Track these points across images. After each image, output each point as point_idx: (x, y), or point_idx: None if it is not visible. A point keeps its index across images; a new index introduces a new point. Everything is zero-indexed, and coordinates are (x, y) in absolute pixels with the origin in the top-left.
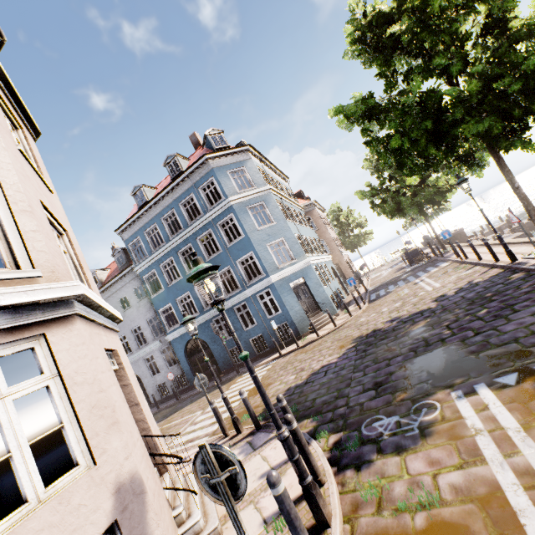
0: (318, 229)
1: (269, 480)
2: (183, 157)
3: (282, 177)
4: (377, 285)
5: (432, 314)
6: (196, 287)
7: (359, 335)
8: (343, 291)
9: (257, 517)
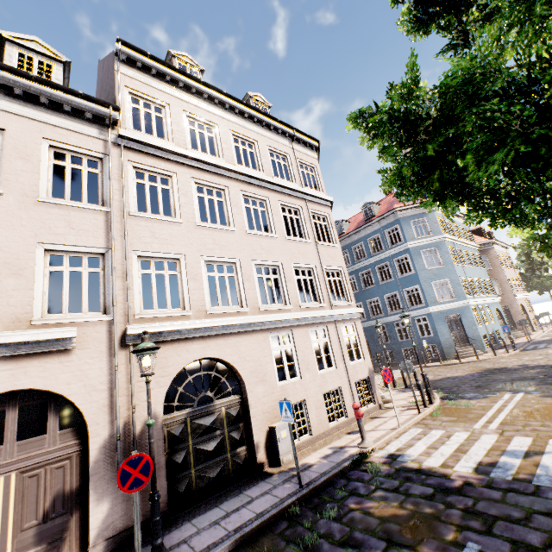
0: (492, 269)
1: (416, 379)
2: (376, 204)
3: (461, 217)
4: (546, 338)
5: (548, 368)
6: (368, 300)
7: (490, 368)
8: (504, 334)
9: (406, 401)
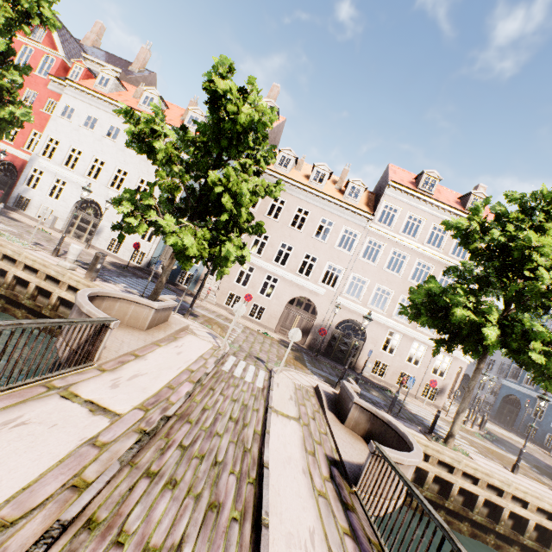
0: None
1: None
2: None
3: None
4: None
5: None
6: None
7: None
8: None
9: None
